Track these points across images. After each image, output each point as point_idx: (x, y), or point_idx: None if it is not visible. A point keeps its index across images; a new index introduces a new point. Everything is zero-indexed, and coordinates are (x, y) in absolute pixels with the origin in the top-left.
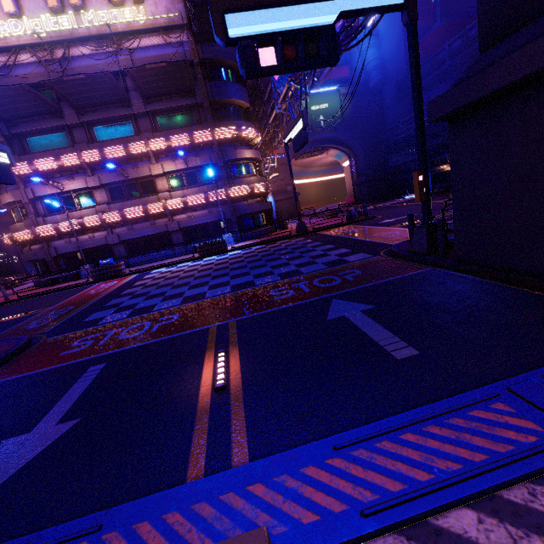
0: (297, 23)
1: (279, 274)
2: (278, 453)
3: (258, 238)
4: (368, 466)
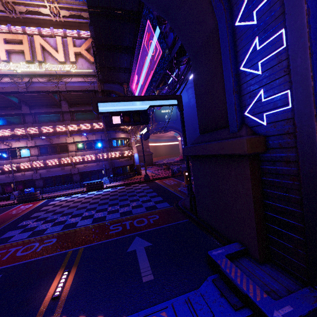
0: (130, 108)
1: (121, 212)
2: None
3: (123, 180)
4: None
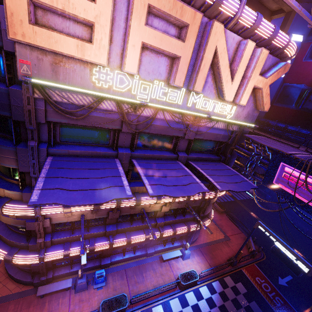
0: None
1: None
2: None
3: (199, 248)
4: None
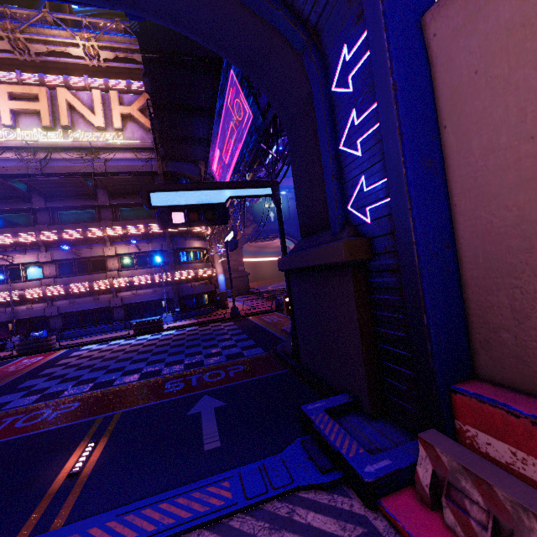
0: (200, 200)
1: (186, 363)
2: (81, 520)
3: (197, 317)
4: (127, 524)
